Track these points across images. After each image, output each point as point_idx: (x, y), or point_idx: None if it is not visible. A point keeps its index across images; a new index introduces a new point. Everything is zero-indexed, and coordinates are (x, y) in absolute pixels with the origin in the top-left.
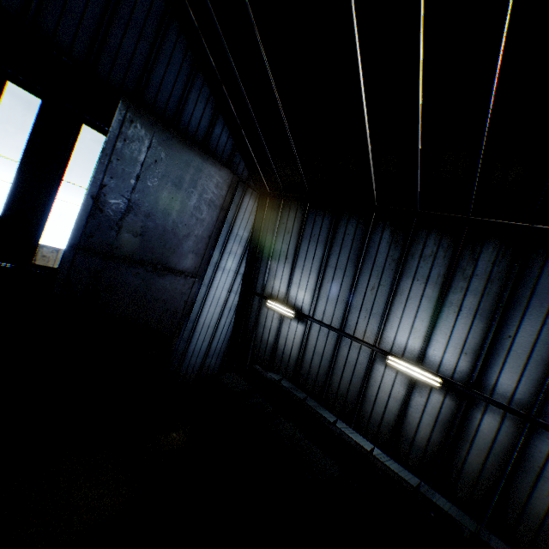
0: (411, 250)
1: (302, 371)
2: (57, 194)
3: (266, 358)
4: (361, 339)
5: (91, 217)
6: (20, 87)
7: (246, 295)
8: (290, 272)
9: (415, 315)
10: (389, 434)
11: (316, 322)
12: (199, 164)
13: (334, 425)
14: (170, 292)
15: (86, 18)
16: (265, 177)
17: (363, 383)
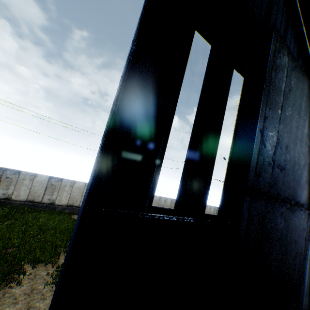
0: None
1: None
2: (219, 134)
3: None
4: None
5: (258, 153)
6: (200, 32)
7: None
8: None
9: None
10: None
11: None
12: (306, 92)
13: None
14: (296, 229)
15: None
16: None
17: None
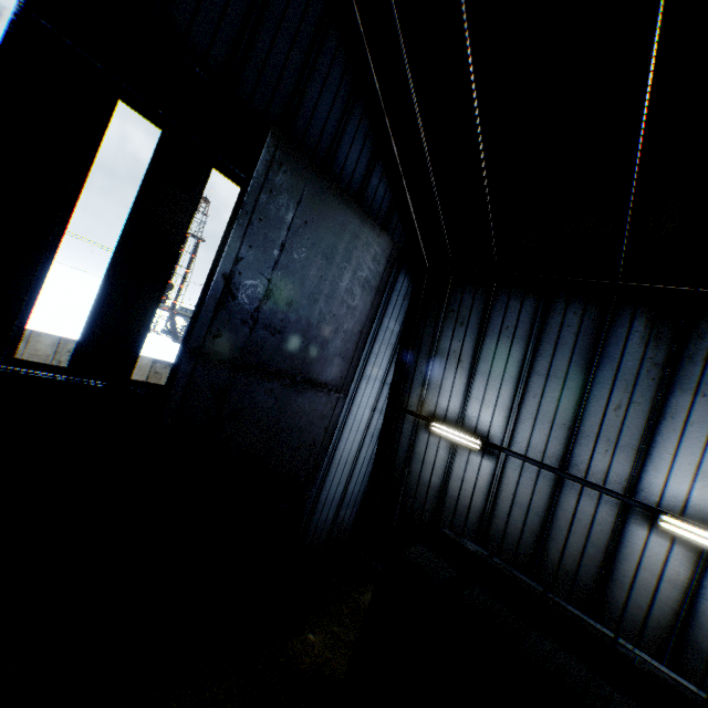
0: (687, 348)
1: (492, 531)
2: (170, 272)
3: (427, 507)
4: (599, 485)
5: (219, 306)
6: (134, 109)
7: (392, 414)
8: (467, 381)
9: (702, 450)
10: (663, 641)
11: (517, 458)
12: (356, 227)
13: (616, 641)
14: (308, 415)
15: (229, 11)
16: (425, 247)
17: (608, 554)
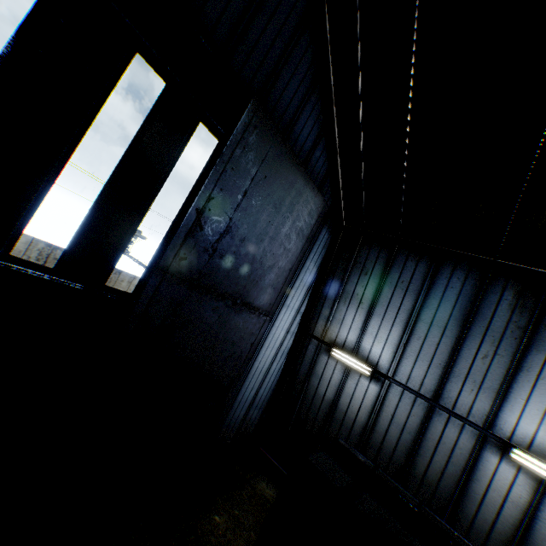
0: (544, 318)
1: (371, 442)
2: (153, 200)
3: (319, 416)
4: (464, 416)
5: (189, 234)
6: (148, 61)
7: (300, 337)
8: (365, 319)
9: None
10: None
11: (400, 386)
12: (301, 186)
13: None
14: (241, 331)
15: None
16: (345, 210)
17: (465, 474)
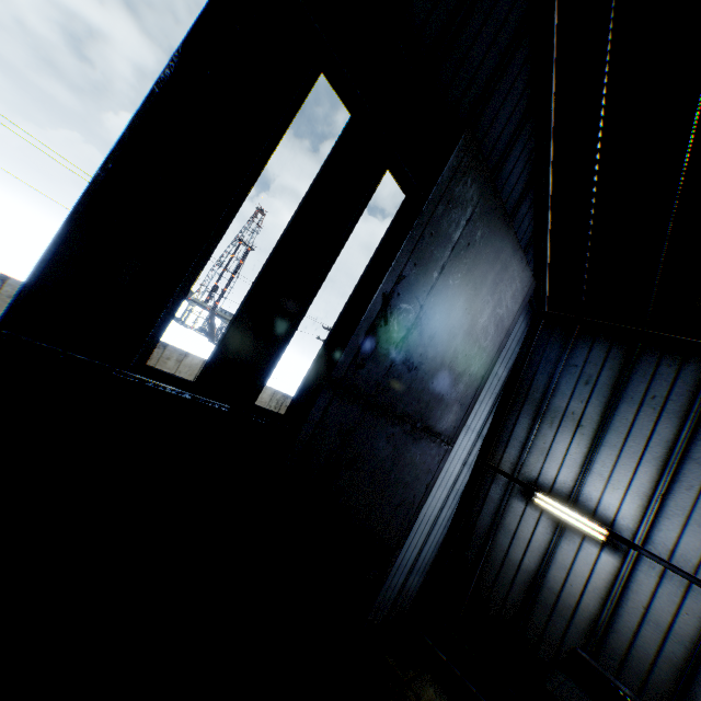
0: None
1: (607, 647)
2: (321, 281)
3: (513, 593)
4: None
5: (370, 330)
6: (333, 84)
7: (478, 470)
8: (589, 452)
9: None
10: None
11: (659, 563)
12: (507, 257)
13: None
14: (416, 468)
15: None
16: (550, 289)
17: None
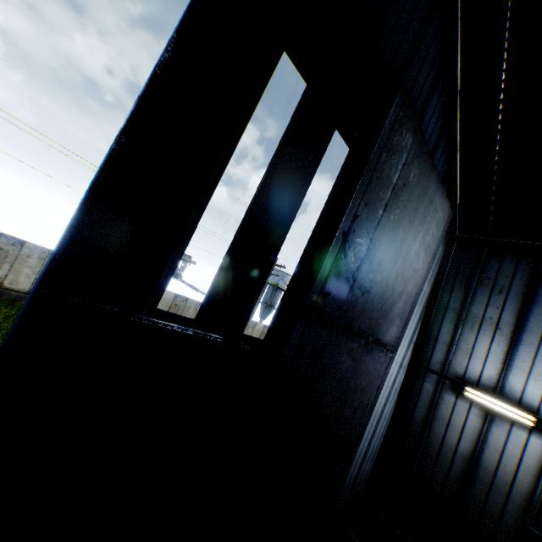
0: None
1: None
2: (289, 225)
3: (453, 473)
4: None
5: (334, 263)
6: (293, 59)
7: (411, 370)
8: (508, 350)
9: None
10: None
11: None
12: (431, 193)
13: None
14: (369, 374)
15: None
16: (460, 217)
17: None
